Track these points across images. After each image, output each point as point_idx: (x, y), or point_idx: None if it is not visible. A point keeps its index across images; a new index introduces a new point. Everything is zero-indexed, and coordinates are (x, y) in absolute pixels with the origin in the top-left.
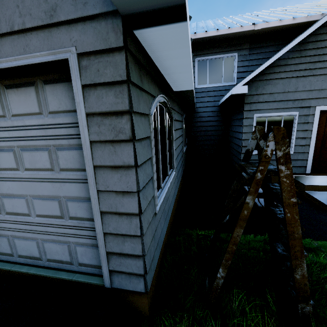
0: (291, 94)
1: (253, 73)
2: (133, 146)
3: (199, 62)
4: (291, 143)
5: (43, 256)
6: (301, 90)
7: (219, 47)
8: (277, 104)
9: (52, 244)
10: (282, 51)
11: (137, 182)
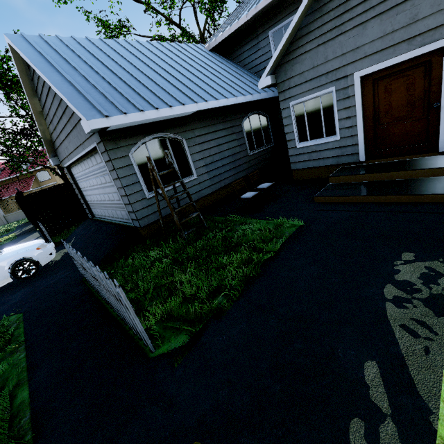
0: (322, 67)
1: (272, 60)
2: (116, 171)
3: (274, 34)
4: (336, 127)
5: (123, 217)
6: (331, 58)
7: (292, 3)
8: (309, 85)
9: (123, 212)
10: (292, 24)
11: (122, 184)
